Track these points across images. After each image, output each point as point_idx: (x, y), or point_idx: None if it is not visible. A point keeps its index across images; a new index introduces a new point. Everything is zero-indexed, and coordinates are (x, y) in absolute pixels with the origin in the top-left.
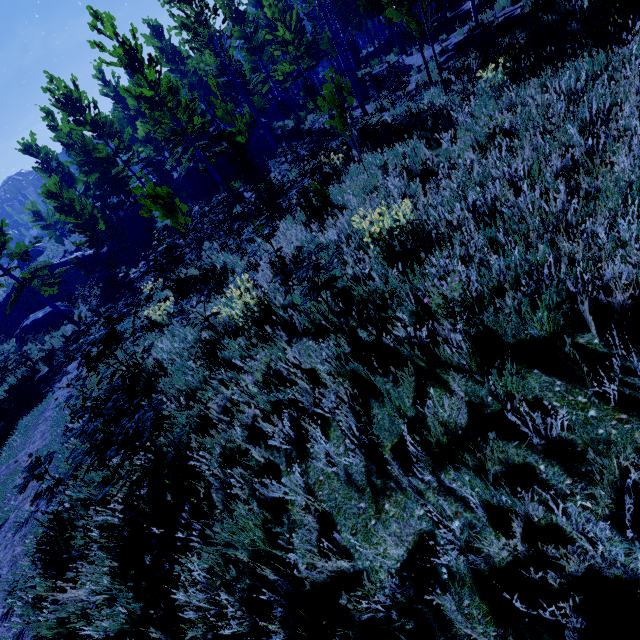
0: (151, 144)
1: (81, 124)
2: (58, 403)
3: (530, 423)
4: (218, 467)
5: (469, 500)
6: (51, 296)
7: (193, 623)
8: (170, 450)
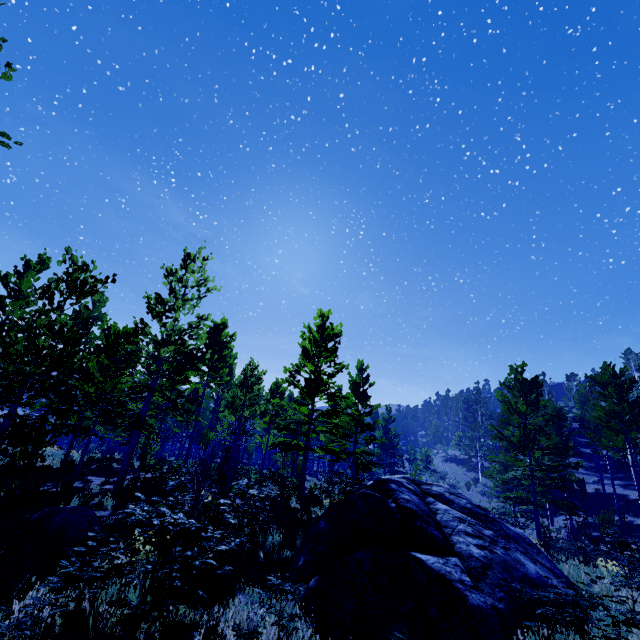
0: None
1: None
2: None
3: None
4: None
5: None
6: None
7: None
8: None
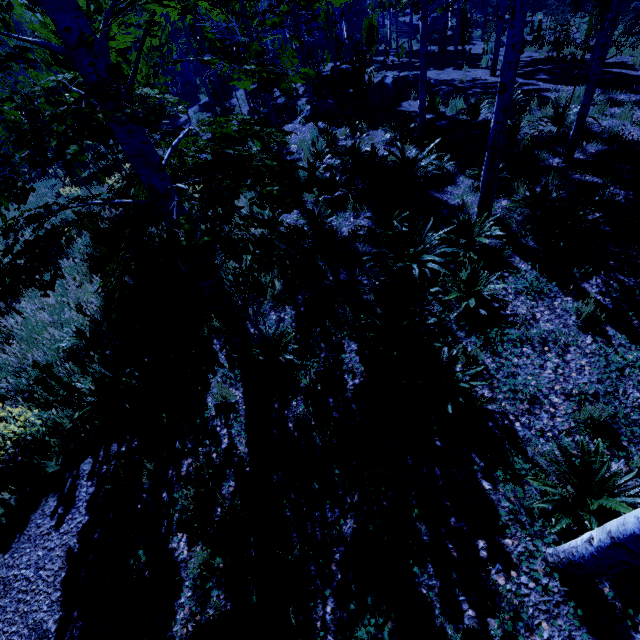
0: None
1: None
2: None
3: None
4: None
5: None
6: None
7: None
8: None
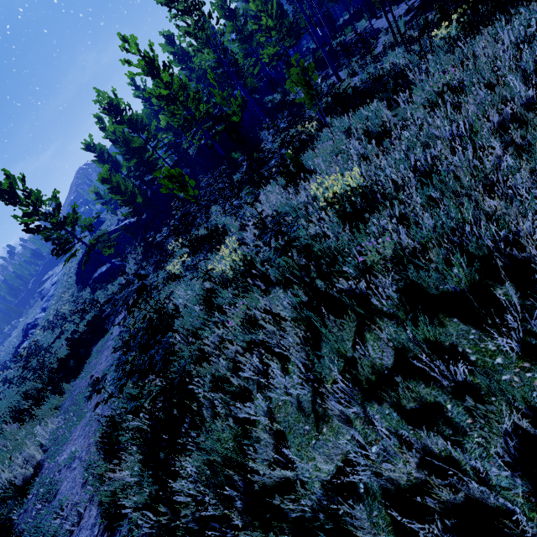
0: (171, 131)
1: (121, 123)
2: (116, 335)
3: (436, 369)
4: (209, 390)
5: (379, 431)
6: (110, 254)
7: (189, 504)
8: (177, 376)
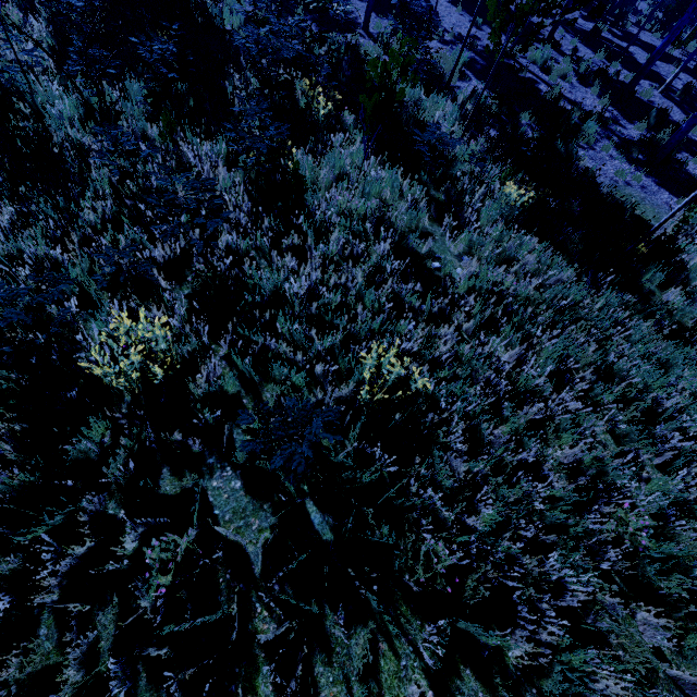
0: None
1: None
2: None
3: None
4: None
5: None
6: None
7: None
8: None
